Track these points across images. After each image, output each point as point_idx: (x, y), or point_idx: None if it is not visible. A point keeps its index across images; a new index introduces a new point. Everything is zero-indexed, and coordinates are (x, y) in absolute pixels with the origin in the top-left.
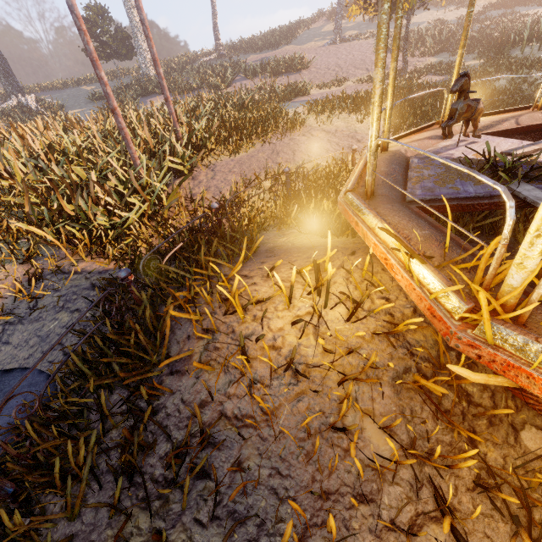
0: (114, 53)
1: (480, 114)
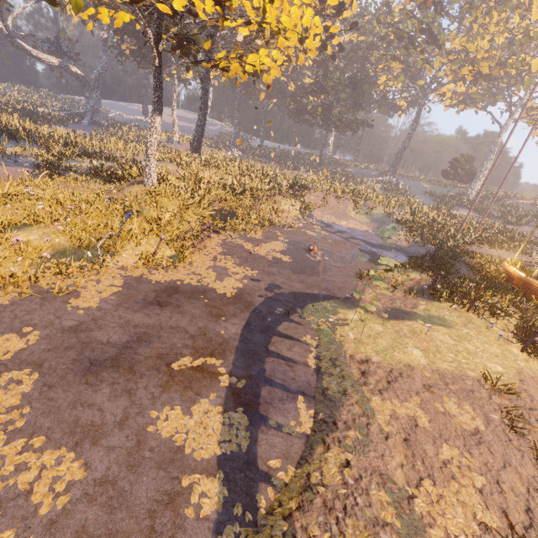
0: (458, 179)
1: None
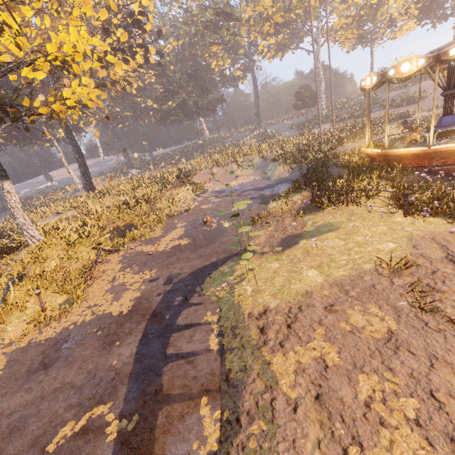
0: (307, 105)
1: (413, 128)
